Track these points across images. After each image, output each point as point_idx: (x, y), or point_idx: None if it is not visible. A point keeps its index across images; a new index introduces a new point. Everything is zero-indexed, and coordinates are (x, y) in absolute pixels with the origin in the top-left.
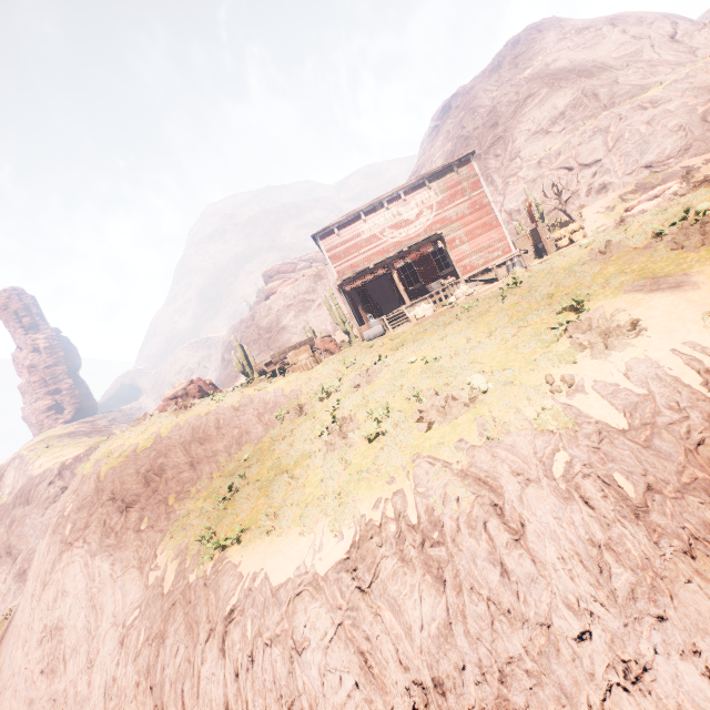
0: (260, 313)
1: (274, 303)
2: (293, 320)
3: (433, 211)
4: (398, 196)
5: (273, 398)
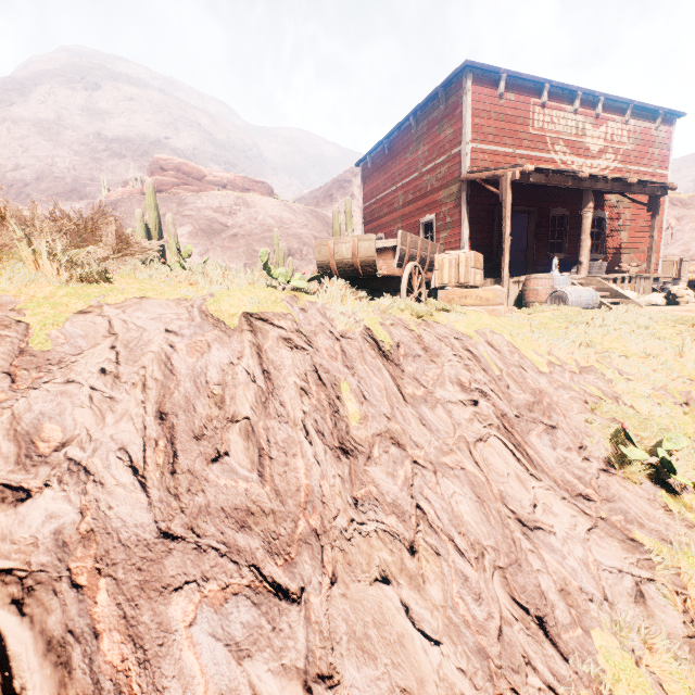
0: (130, 205)
1: (161, 202)
2: (187, 236)
3: (616, 159)
4: (593, 104)
5: (507, 368)
